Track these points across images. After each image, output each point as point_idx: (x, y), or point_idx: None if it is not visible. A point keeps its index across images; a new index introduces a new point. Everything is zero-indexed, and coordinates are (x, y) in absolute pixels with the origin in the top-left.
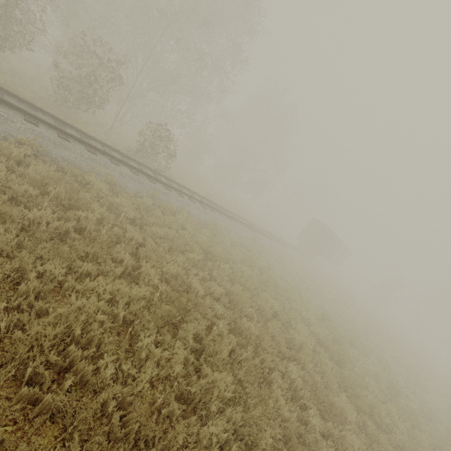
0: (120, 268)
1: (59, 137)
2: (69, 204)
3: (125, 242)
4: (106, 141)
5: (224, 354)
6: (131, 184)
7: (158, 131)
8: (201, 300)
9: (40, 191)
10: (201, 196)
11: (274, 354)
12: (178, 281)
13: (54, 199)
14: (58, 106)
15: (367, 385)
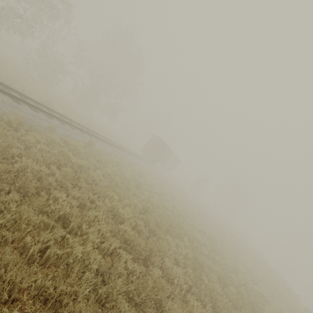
0: None
1: None
2: None
3: None
4: None
5: None
6: None
7: None
8: None
9: None
10: (23, 94)
11: None
12: None
13: None
14: None
15: (174, 275)
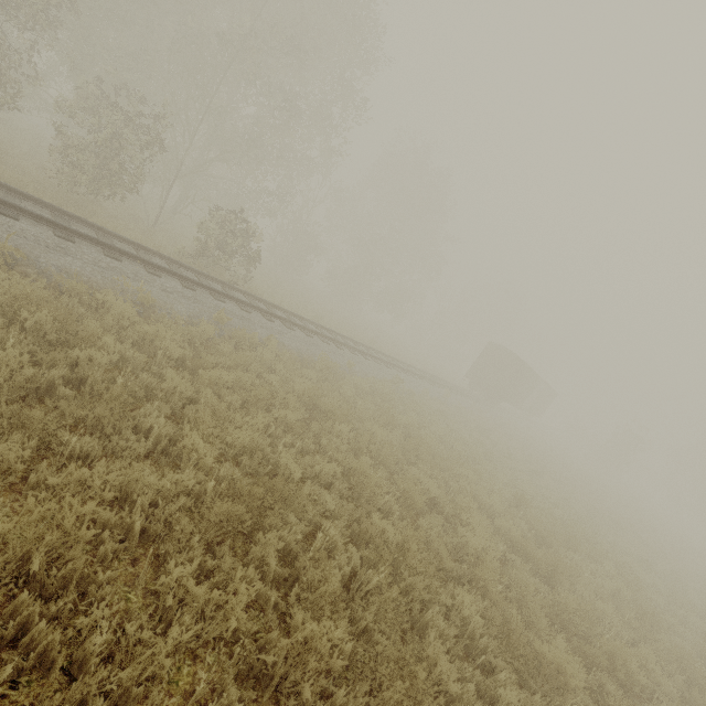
0: (142, 443)
1: (56, 235)
2: (61, 340)
3: (159, 396)
4: (145, 242)
5: (332, 583)
6: (181, 304)
7: (228, 221)
8: (294, 488)
9: (3, 319)
10: (304, 318)
11: (430, 574)
12: (255, 458)
13: (34, 332)
14: (64, 192)
15: (601, 614)
